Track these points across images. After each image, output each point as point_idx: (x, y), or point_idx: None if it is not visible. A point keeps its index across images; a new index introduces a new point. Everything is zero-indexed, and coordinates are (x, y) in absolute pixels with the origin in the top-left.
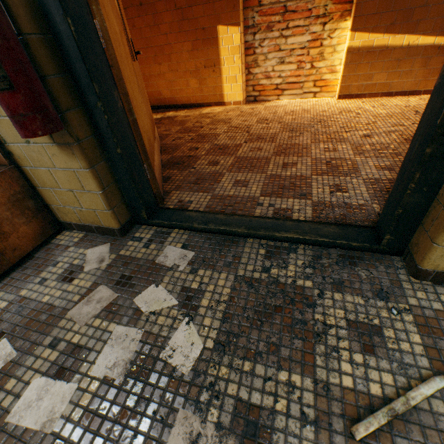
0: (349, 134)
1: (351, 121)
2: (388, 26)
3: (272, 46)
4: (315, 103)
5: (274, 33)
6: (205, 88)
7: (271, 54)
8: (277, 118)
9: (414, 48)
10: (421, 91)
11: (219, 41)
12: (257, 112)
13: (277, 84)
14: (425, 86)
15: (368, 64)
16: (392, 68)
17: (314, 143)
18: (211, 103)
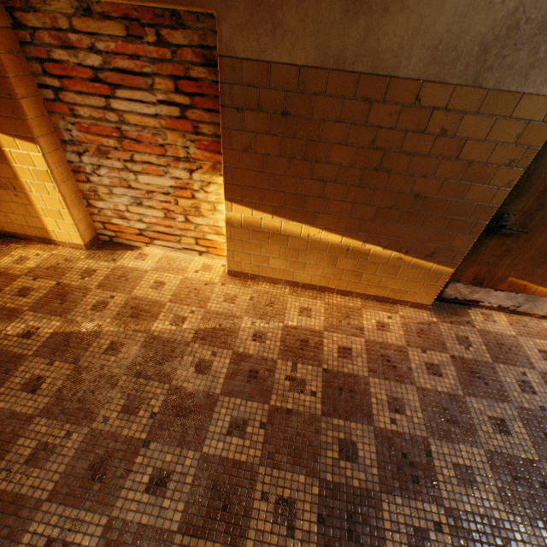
0: (144, 456)
1: (187, 382)
2: (276, 206)
3: (117, 177)
4: (189, 279)
5: (115, 161)
6: (11, 214)
7: (119, 188)
8: (91, 333)
9: (317, 241)
10: (334, 289)
11: (8, 156)
12: (82, 290)
13: (143, 227)
14: (338, 285)
15: (260, 245)
16: (293, 256)
17: (53, 499)
18: (33, 236)
